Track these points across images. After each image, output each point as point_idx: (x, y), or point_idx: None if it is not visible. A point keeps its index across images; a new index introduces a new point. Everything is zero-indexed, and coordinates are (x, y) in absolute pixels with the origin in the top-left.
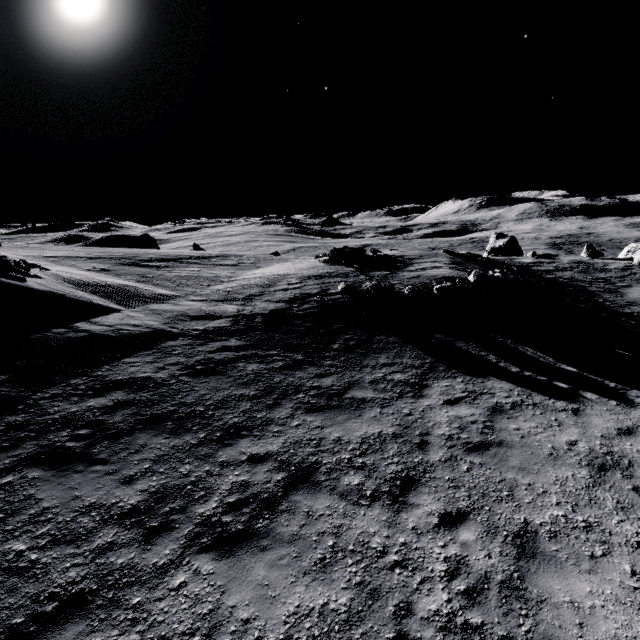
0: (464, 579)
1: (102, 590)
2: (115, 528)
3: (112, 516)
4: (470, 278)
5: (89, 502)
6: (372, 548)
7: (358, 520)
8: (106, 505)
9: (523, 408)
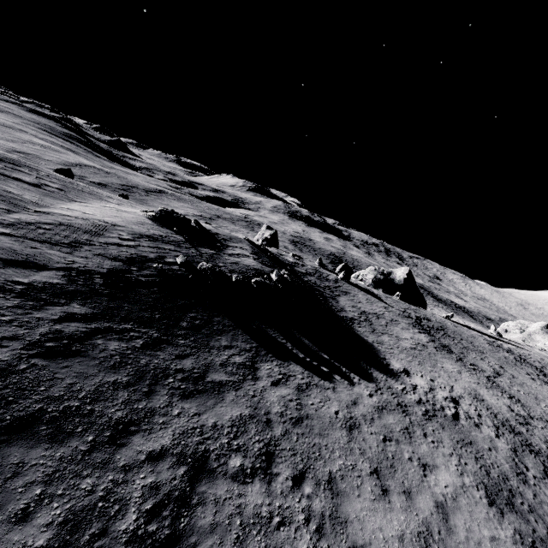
0: (314, 521)
1: None
2: None
3: None
4: (273, 276)
5: None
6: (264, 517)
7: (249, 496)
8: None
9: (312, 387)
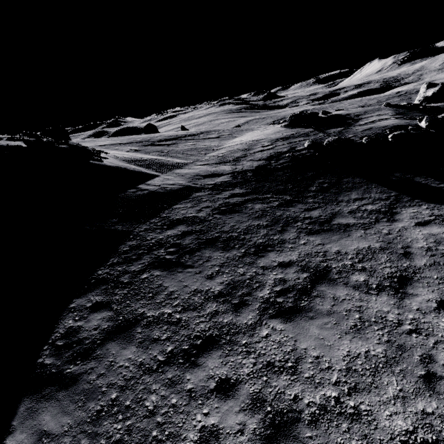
0: None
1: (222, 335)
2: (214, 303)
3: (210, 297)
4: (421, 124)
5: (193, 289)
6: (389, 321)
7: (372, 303)
8: (204, 290)
9: None
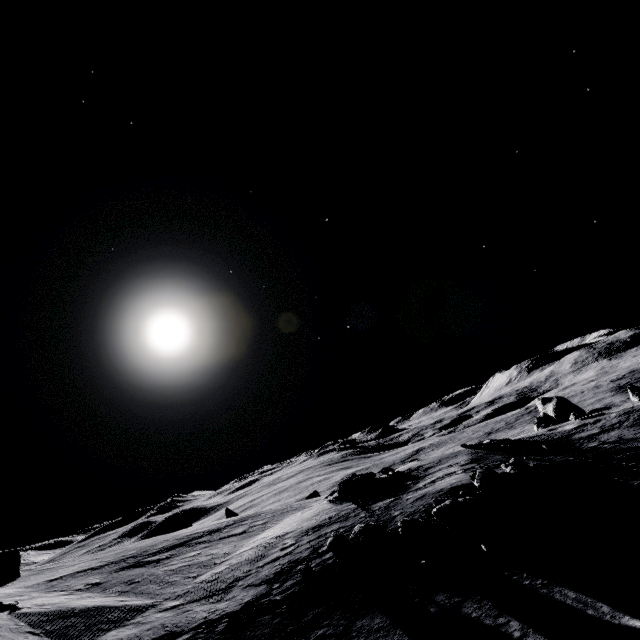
0: None
1: None
2: None
3: None
4: (475, 484)
5: None
6: None
7: None
8: None
9: None
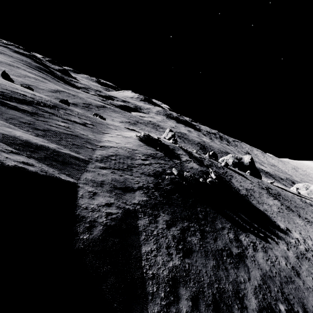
0: None
1: None
2: None
3: None
4: (212, 175)
5: None
6: None
7: None
8: None
9: (267, 249)
